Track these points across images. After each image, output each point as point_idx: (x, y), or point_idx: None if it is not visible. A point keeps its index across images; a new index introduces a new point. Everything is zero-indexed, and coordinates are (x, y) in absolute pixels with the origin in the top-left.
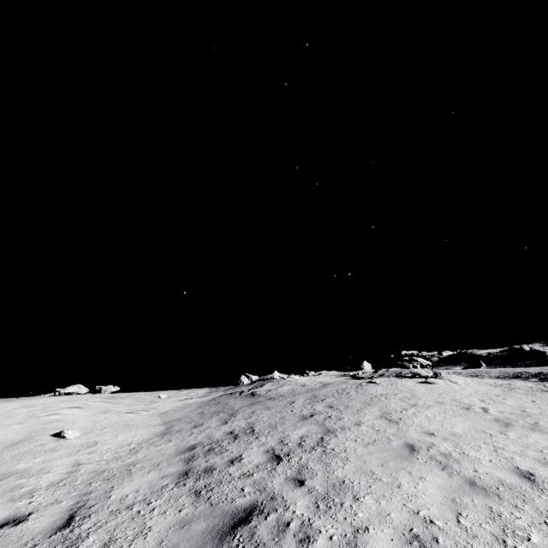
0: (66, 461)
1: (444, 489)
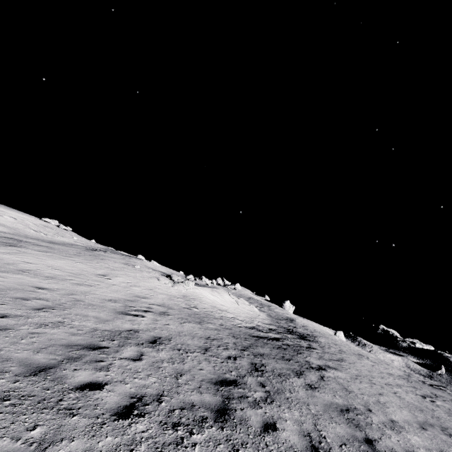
0: None
1: None
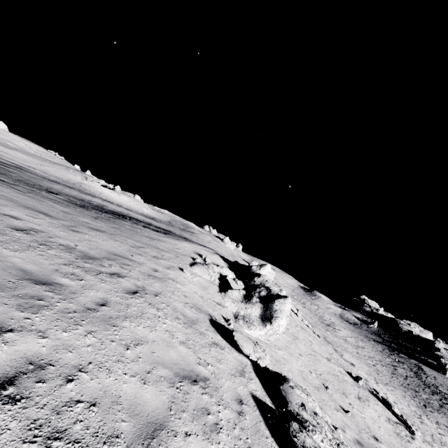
0: None
1: None
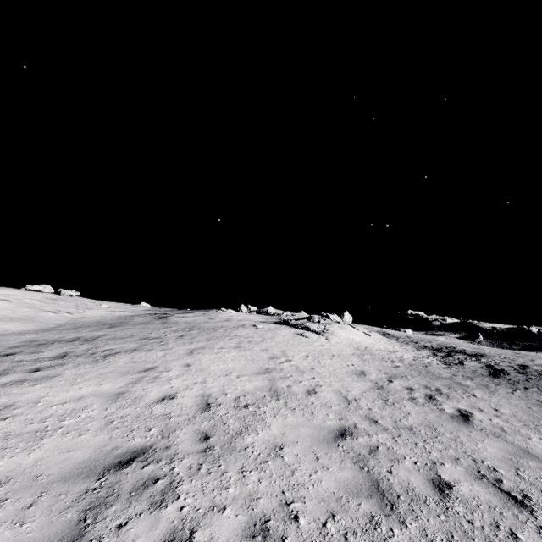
0: None
1: (95, 392)
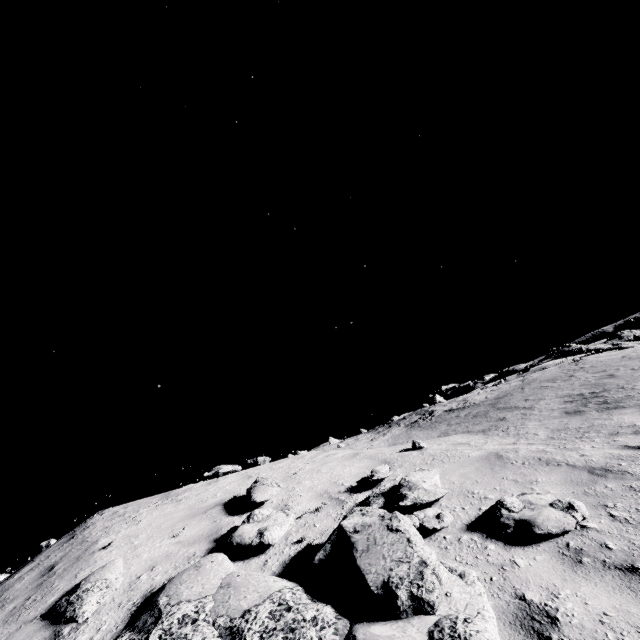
0: (495, 446)
1: None
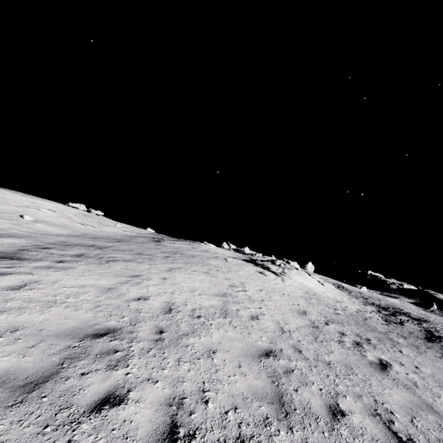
0: (9, 225)
1: (94, 284)
